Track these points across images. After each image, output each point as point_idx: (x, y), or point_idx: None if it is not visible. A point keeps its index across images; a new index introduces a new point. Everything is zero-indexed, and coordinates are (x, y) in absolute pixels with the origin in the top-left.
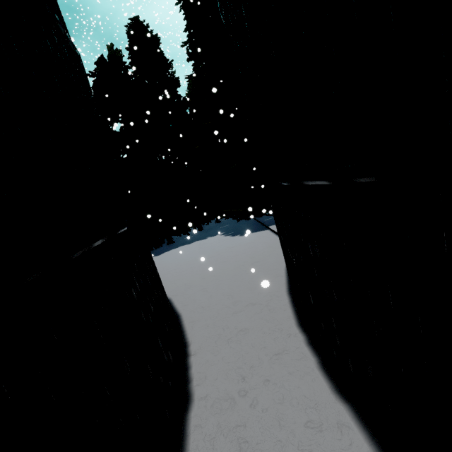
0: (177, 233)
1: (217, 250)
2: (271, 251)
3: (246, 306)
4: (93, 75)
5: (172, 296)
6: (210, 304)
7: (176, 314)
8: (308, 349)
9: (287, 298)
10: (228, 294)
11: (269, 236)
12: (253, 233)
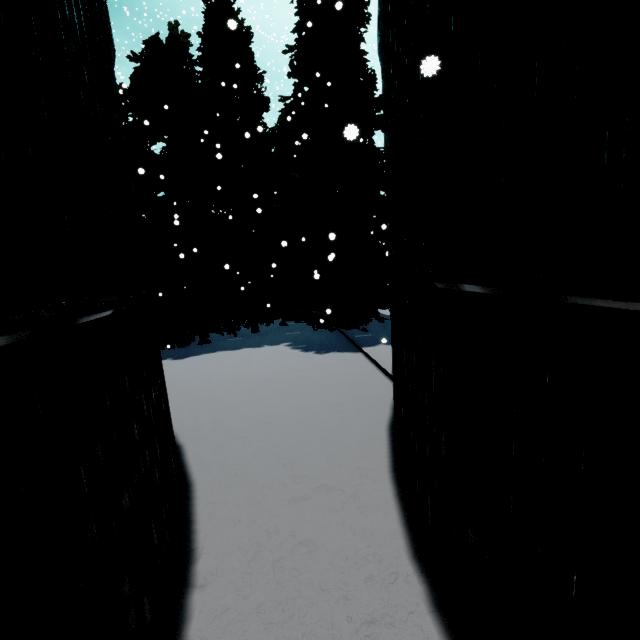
0: (218, 329)
1: (276, 370)
2: (364, 390)
3: (316, 489)
4: (136, 60)
5: (186, 441)
6: (252, 471)
7: (186, 481)
8: (433, 623)
9: (390, 487)
10: (286, 456)
11: (361, 364)
12: (336, 353)
